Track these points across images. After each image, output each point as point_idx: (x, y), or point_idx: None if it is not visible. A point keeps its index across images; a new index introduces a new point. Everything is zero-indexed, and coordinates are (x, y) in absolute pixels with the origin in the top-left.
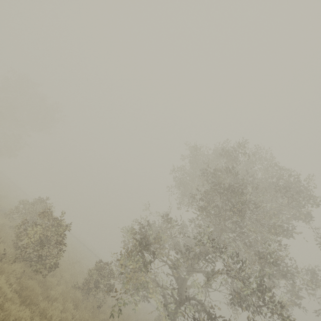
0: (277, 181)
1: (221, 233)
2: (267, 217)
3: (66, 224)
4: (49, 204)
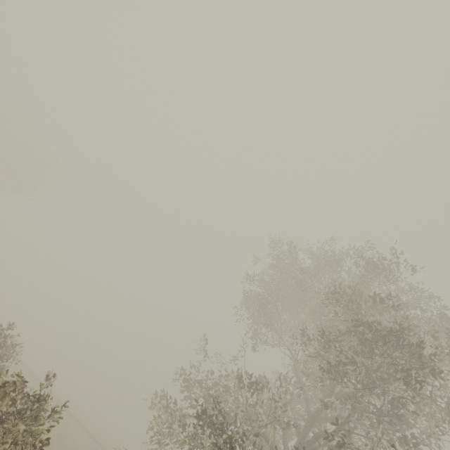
0: (432, 316)
1: (360, 417)
2: (446, 390)
3: (54, 407)
4: (12, 337)
